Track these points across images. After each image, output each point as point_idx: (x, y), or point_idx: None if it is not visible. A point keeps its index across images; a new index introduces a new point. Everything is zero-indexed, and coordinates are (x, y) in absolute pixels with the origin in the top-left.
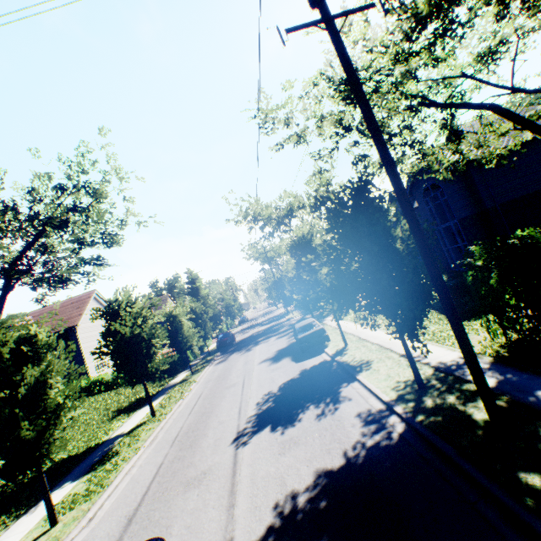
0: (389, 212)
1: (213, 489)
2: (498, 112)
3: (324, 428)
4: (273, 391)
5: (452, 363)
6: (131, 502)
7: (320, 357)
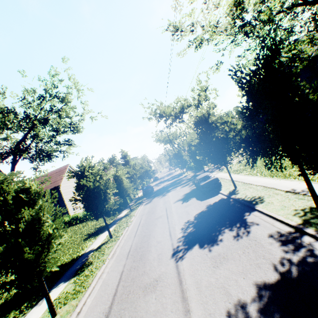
0: (296, 72)
1: (166, 294)
2: None
3: (245, 247)
4: (191, 220)
5: None
6: (105, 301)
7: (218, 196)
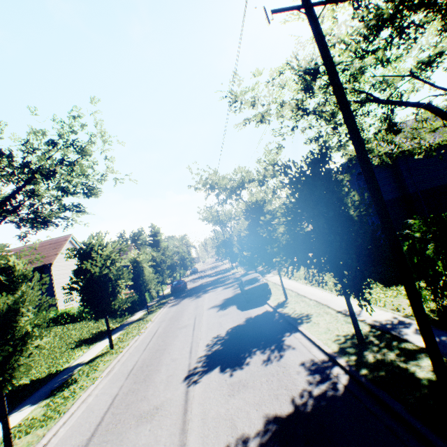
0: (343, 183)
1: (165, 425)
2: (432, 111)
3: (270, 374)
4: (221, 335)
5: (387, 323)
6: (85, 431)
7: (263, 307)
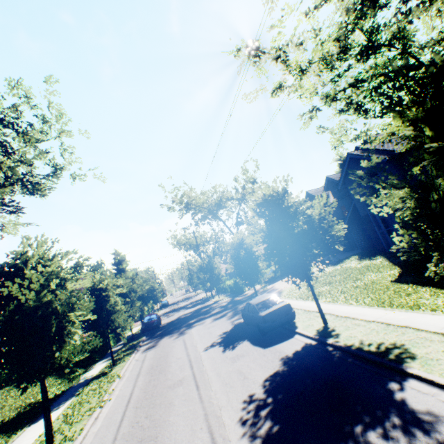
0: None
1: None
2: None
3: None
4: (258, 396)
5: None
6: None
7: (296, 339)
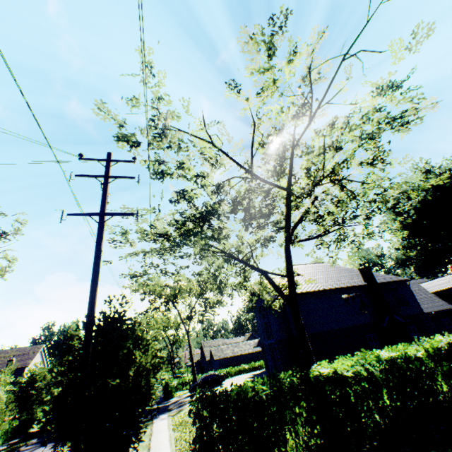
0: (127, 345)
1: None
2: (265, 277)
3: None
4: None
5: None
6: None
7: None
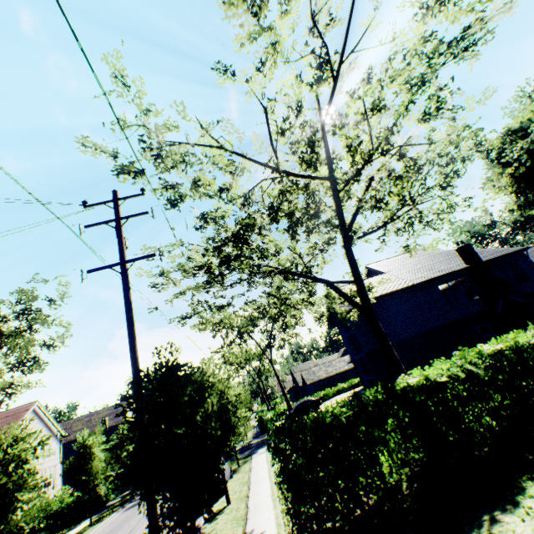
0: (187, 392)
1: None
2: (330, 287)
3: None
4: None
5: None
6: None
7: (200, 518)
